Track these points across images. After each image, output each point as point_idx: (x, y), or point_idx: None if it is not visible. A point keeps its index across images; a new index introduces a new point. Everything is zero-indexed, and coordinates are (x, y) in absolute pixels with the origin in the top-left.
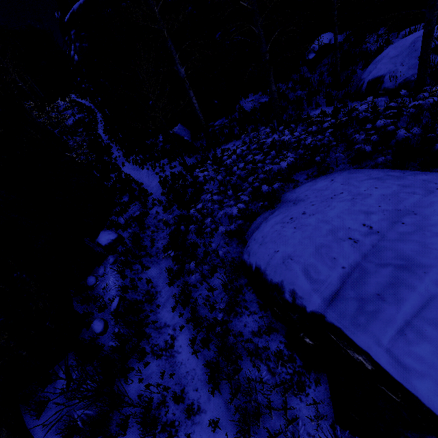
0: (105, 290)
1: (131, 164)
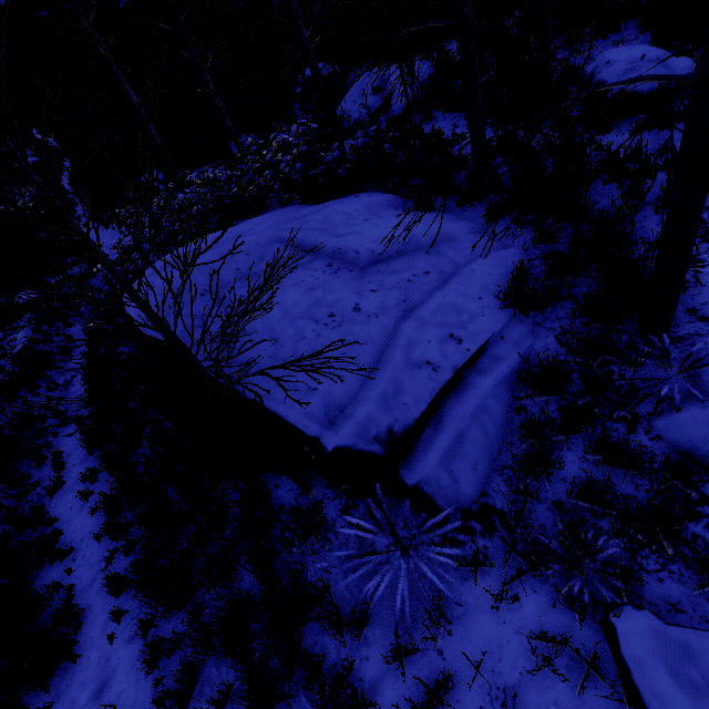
0: (12, 343)
1: (96, 224)
